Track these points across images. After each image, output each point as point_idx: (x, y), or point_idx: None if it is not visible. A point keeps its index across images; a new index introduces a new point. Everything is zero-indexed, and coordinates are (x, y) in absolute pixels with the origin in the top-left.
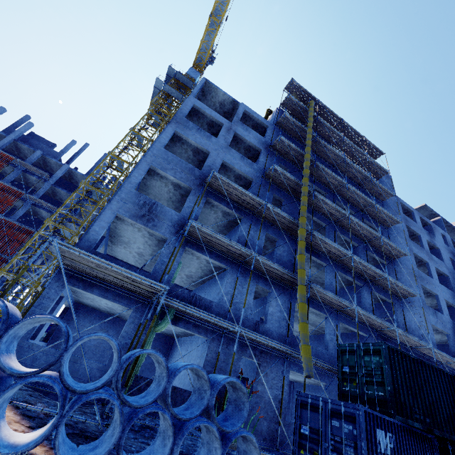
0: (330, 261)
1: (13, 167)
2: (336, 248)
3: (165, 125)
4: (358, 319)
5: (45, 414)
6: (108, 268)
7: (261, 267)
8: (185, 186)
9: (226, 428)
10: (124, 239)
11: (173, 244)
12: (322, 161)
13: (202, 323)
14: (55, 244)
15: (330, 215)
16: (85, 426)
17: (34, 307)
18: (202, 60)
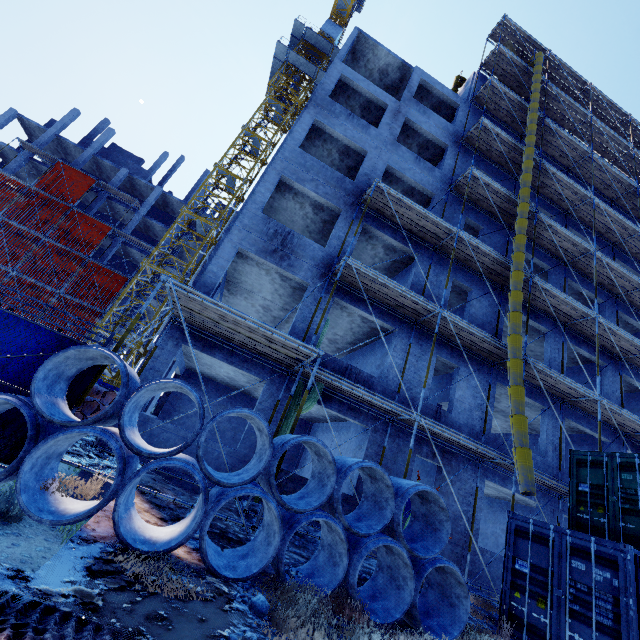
0: (560, 325)
1: (96, 193)
2: (569, 304)
3: (290, 119)
4: (597, 416)
5: (175, 504)
6: (238, 322)
7: (448, 330)
8: (332, 207)
9: (418, 552)
10: (245, 286)
11: (316, 292)
12: (548, 161)
13: (359, 406)
14: (171, 286)
15: (559, 252)
16: (224, 525)
17: (146, 371)
18: (346, 5)
